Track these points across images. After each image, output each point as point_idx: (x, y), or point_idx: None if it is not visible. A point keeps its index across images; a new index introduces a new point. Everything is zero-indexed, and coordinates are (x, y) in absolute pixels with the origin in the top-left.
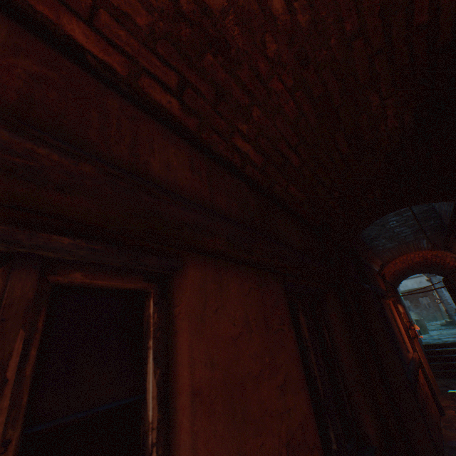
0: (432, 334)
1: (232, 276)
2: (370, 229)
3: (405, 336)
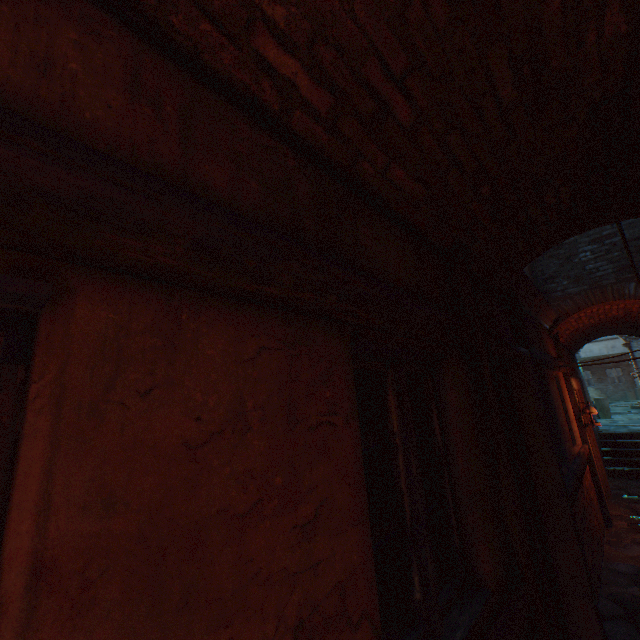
0: (615, 419)
1: (215, 323)
2: (547, 264)
3: (573, 423)
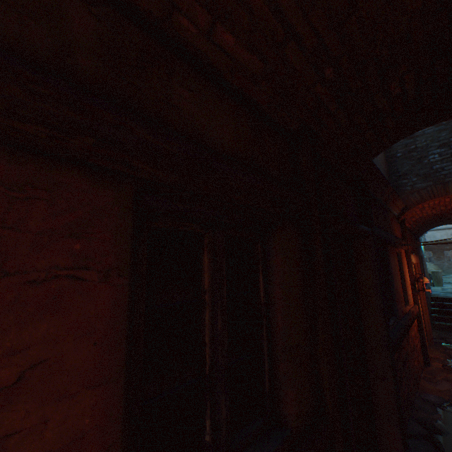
0: (445, 287)
1: None
2: (401, 164)
3: (408, 288)
